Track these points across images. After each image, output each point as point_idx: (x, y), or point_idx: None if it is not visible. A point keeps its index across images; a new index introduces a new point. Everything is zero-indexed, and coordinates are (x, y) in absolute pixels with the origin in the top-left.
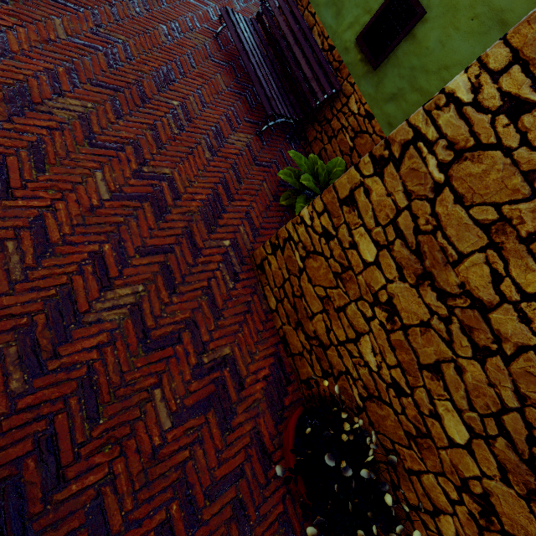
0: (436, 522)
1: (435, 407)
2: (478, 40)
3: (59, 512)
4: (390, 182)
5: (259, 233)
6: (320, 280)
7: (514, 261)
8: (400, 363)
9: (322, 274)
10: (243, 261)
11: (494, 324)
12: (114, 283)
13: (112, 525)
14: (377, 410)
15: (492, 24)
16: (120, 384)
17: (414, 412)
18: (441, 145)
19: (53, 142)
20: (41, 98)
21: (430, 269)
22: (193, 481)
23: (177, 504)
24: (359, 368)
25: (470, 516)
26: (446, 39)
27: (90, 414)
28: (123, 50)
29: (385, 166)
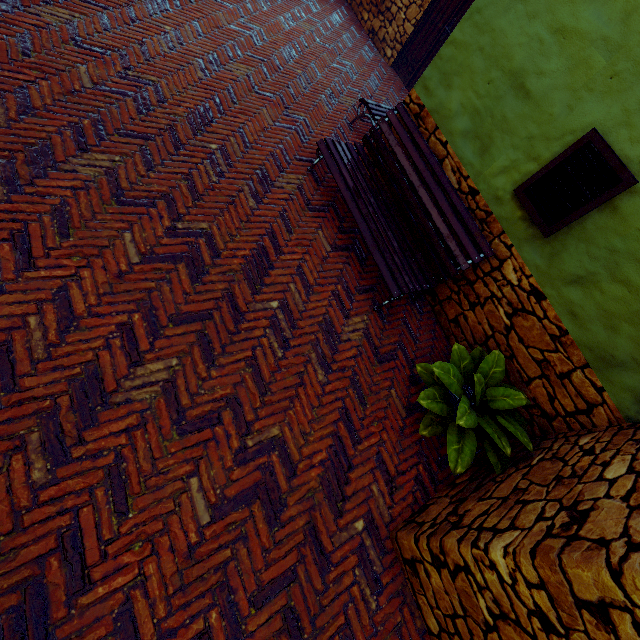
0: None
1: None
2: None
3: None
4: None
5: (396, 484)
6: None
7: None
8: None
9: None
10: (383, 549)
11: None
12: None
13: None
14: None
15: None
16: None
17: None
18: None
19: (134, 453)
20: (116, 379)
21: None
22: None
23: None
24: None
25: None
26: None
27: None
28: (207, 246)
29: None
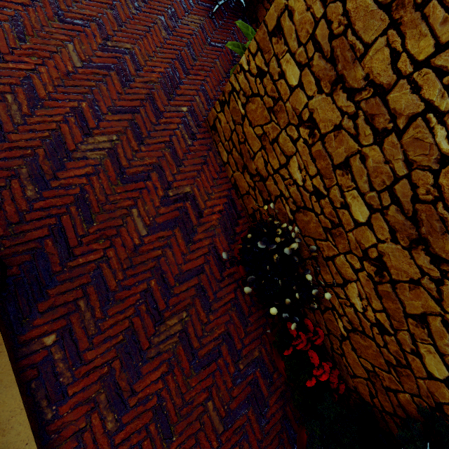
0: (345, 290)
1: (344, 199)
2: None
3: (72, 273)
4: None
5: (213, 103)
6: (258, 120)
7: (410, 33)
8: (319, 170)
9: (259, 114)
10: (199, 125)
11: (391, 104)
12: (93, 132)
13: (110, 286)
14: (303, 218)
15: None
16: (105, 202)
17: (329, 209)
18: None
19: (28, 17)
20: None
21: (342, 71)
22: (166, 269)
23: (155, 281)
24: (290, 187)
25: (368, 277)
26: None
27: (86, 218)
28: None
29: None
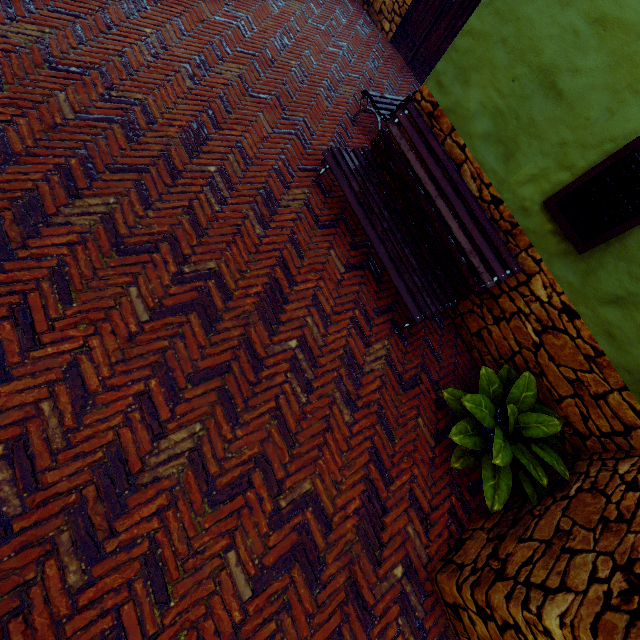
0: None
1: None
2: None
3: None
4: None
5: (430, 521)
6: None
7: None
8: None
9: None
10: (423, 593)
11: None
12: None
13: None
14: None
15: None
16: None
17: None
18: None
19: (168, 535)
20: (140, 458)
21: None
22: None
23: None
24: None
25: None
26: None
27: None
28: (217, 288)
29: None
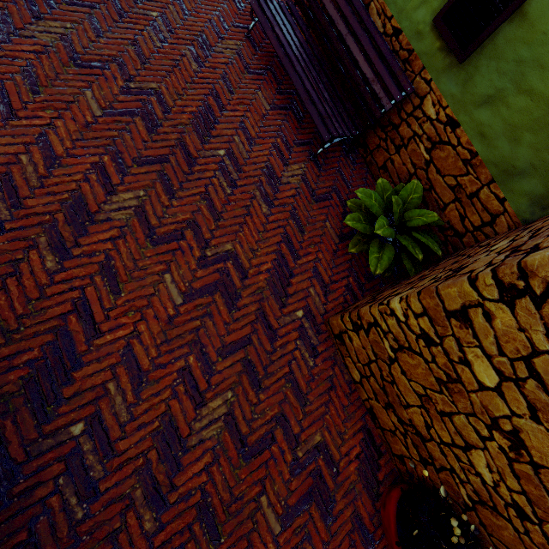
0: None
1: None
2: None
3: None
4: (525, 317)
5: (329, 289)
6: (417, 377)
7: None
8: (526, 492)
9: (419, 373)
10: (318, 330)
11: None
12: (205, 397)
13: None
14: (491, 517)
15: None
16: (230, 500)
17: (541, 540)
18: None
19: (119, 255)
20: (97, 204)
21: None
22: None
23: None
24: (469, 474)
25: None
26: None
27: (212, 535)
28: (158, 103)
29: (518, 297)
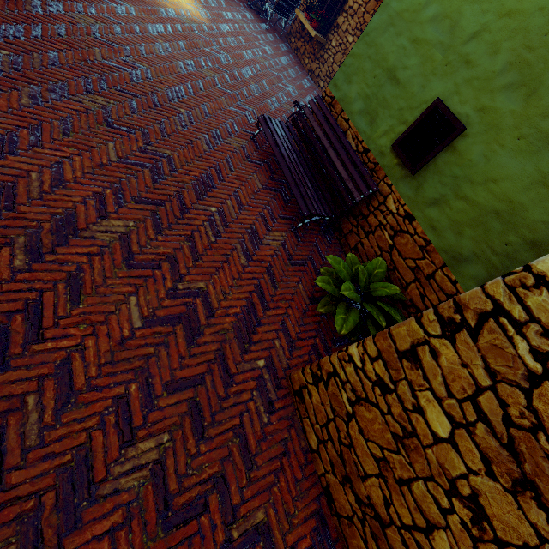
0: None
1: None
2: (528, 158)
3: None
4: (465, 351)
5: (295, 345)
6: (374, 435)
7: None
8: None
9: (376, 429)
10: (278, 384)
11: None
12: (137, 435)
13: None
14: None
15: (541, 145)
16: None
17: None
18: (534, 329)
19: (91, 269)
20: (86, 223)
21: (533, 477)
22: None
23: None
24: None
25: None
26: (491, 154)
27: None
28: (167, 164)
29: (457, 331)
